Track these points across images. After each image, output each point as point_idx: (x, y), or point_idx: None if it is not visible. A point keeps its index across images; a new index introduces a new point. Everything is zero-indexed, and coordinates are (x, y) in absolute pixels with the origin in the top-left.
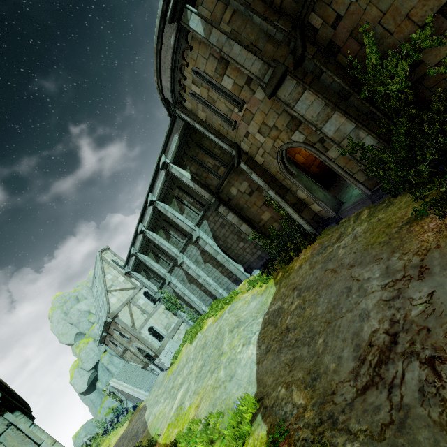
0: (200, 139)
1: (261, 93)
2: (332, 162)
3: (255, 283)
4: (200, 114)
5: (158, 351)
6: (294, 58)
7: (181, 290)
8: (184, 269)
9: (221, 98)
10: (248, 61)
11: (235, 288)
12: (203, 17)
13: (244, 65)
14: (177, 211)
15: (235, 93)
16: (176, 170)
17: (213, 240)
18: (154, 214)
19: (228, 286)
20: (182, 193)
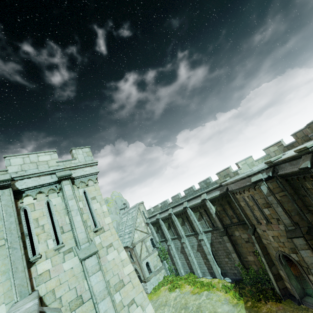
0: (231, 201)
1: (283, 227)
2: (310, 281)
3: (227, 290)
4: (241, 203)
5: (147, 280)
6: (308, 231)
7: (174, 253)
8: (182, 244)
9: (259, 212)
10: (283, 216)
11: (209, 276)
12: (269, 190)
13: (280, 216)
14: (196, 218)
15: (268, 216)
16: (209, 204)
17: (209, 245)
18: (182, 210)
19: (205, 272)
20: (205, 213)
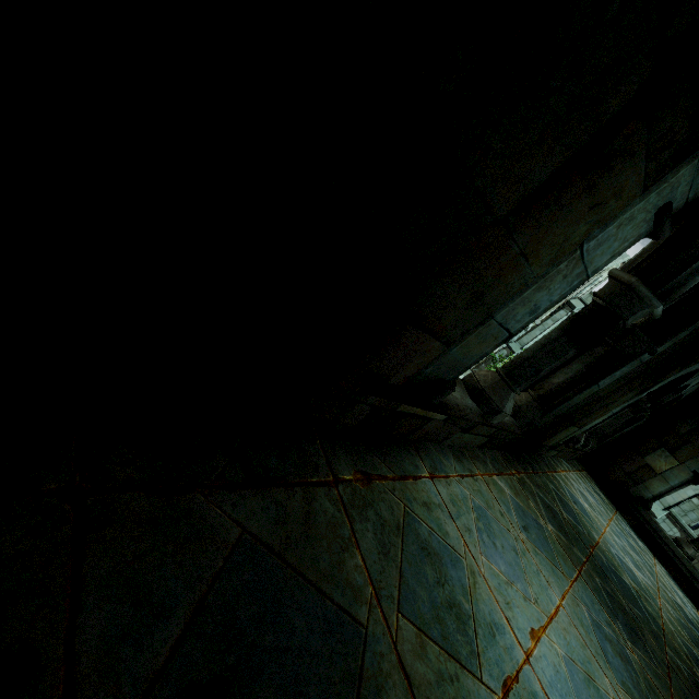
0: None
1: None
2: None
3: None
4: None
5: None
6: None
7: None
8: None
9: None
10: None
11: None
12: None
13: None
14: None
15: None
16: None
17: None
18: None
19: None
20: None
